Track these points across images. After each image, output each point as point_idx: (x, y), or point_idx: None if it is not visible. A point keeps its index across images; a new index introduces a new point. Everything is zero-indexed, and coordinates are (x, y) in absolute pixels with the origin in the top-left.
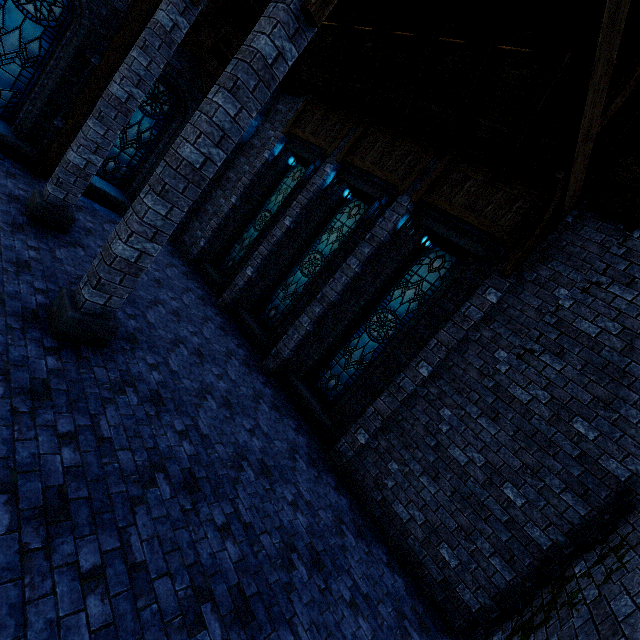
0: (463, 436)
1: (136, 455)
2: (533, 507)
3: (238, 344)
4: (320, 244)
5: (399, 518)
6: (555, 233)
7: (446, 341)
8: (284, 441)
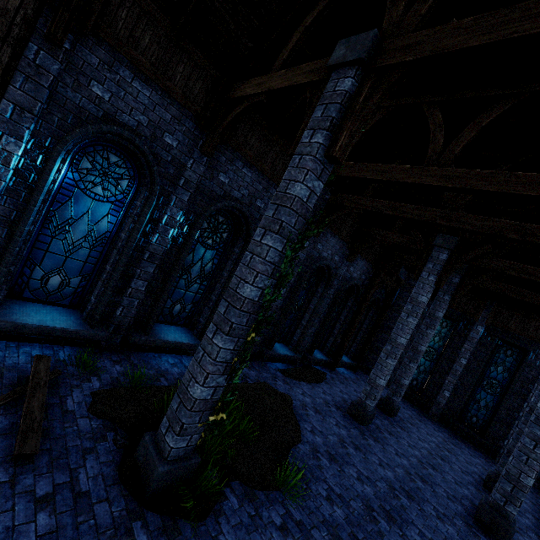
0: None
1: None
2: None
3: (473, 448)
4: (491, 373)
5: None
6: None
7: None
8: None
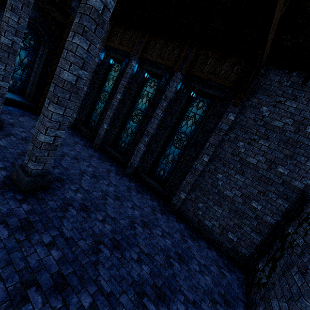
0: (229, 185)
1: (86, 240)
2: (265, 208)
3: (110, 165)
4: (138, 105)
5: (207, 226)
6: (256, 80)
7: (213, 143)
8: (148, 207)
